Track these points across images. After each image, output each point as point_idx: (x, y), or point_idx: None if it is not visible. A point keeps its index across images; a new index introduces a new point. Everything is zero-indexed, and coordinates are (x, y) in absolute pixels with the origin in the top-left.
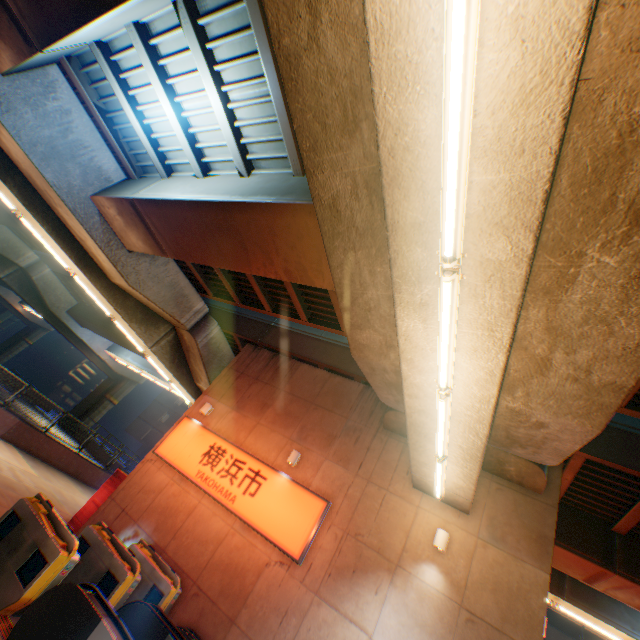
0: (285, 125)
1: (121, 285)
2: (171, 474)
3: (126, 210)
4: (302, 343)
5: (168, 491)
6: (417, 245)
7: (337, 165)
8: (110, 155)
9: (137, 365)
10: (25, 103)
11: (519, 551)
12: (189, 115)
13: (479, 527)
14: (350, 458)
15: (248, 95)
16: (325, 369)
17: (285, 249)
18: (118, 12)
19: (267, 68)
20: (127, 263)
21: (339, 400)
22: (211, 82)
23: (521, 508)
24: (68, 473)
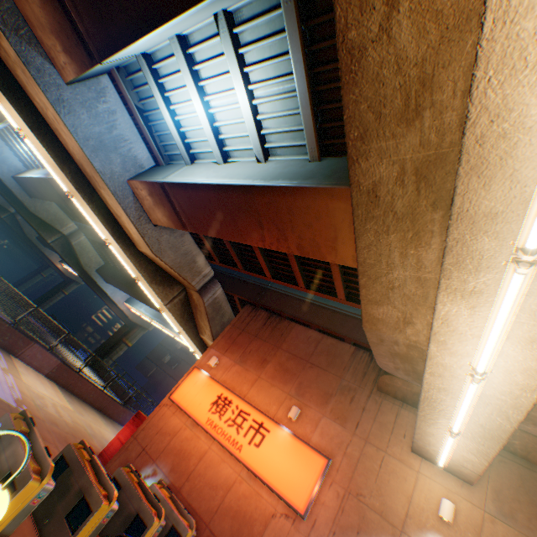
0: (307, 117)
1: (146, 253)
2: (184, 419)
3: (156, 192)
4: (295, 305)
5: (181, 435)
6: (485, 234)
7: (385, 153)
8: (143, 146)
9: (148, 315)
10: (82, 106)
11: (531, 531)
12: (215, 111)
13: (484, 500)
14: (346, 417)
15: (272, 92)
16: (316, 329)
17: (301, 227)
18: (171, 25)
19: (296, 67)
20: (152, 235)
21: (332, 360)
22: (240, 82)
23: (528, 484)
24: (95, 407)
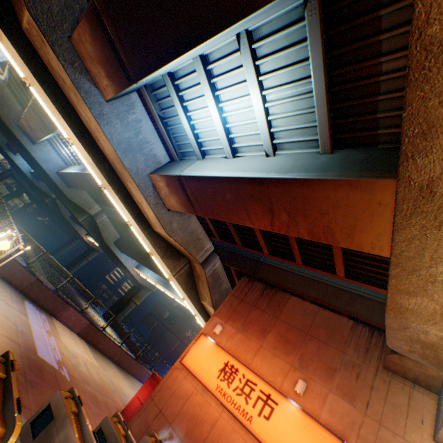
0: (322, 115)
1: (159, 232)
2: (194, 383)
3: (172, 183)
4: (288, 277)
5: (193, 399)
6: None
7: None
8: (161, 146)
9: (153, 279)
10: (117, 118)
11: None
12: (228, 115)
13: None
14: (354, 394)
15: (284, 95)
16: (309, 301)
17: (314, 215)
18: (203, 46)
19: (315, 71)
20: (166, 218)
21: (331, 333)
22: (256, 89)
23: None
24: (113, 361)
